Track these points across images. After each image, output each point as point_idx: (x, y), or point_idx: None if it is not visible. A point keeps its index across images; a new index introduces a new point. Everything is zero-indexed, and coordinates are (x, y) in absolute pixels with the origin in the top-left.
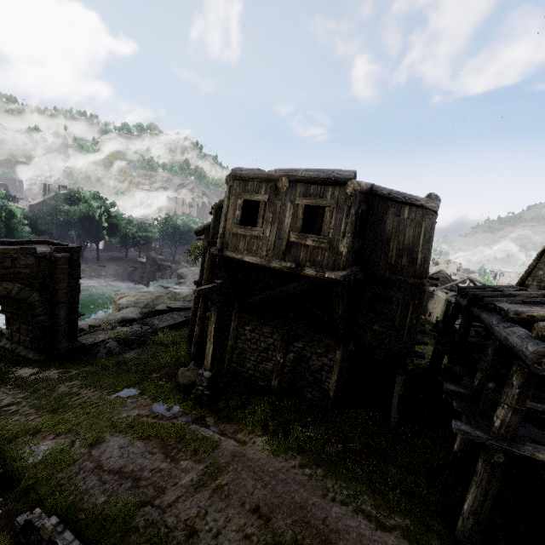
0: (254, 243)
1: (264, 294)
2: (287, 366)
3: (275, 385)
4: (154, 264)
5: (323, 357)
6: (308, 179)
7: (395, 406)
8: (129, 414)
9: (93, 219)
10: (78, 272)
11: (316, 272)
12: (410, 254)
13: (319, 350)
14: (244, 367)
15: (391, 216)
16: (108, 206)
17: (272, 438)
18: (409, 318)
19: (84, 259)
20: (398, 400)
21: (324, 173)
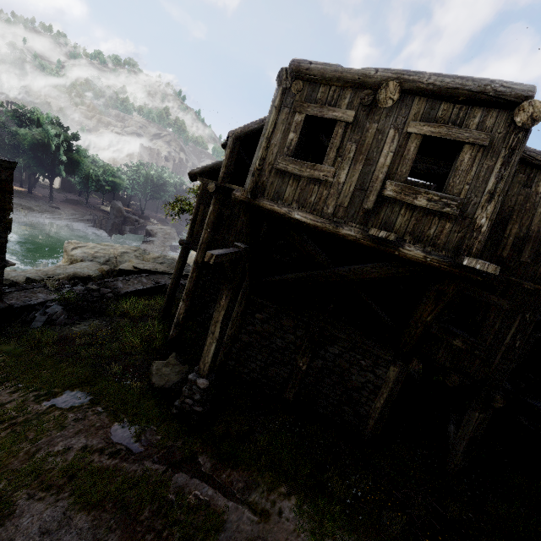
0: (313, 190)
1: (300, 273)
2: (310, 376)
3: (289, 398)
4: (119, 215)
5: (367, 371)
6: (441, 89)
7: (461, 450)
8: (68, 445)
9: (48, 148)
10: (8, 201)
11: (425, 254)
12: (536, 246)
13: (364, 362)
14: (246, 367)
15: (516, 186)
16: (69, 136)
17: (303, 499)
18: (510, 336)
19: (33, 195)
20: (466, 443)
21: (475, 81)
